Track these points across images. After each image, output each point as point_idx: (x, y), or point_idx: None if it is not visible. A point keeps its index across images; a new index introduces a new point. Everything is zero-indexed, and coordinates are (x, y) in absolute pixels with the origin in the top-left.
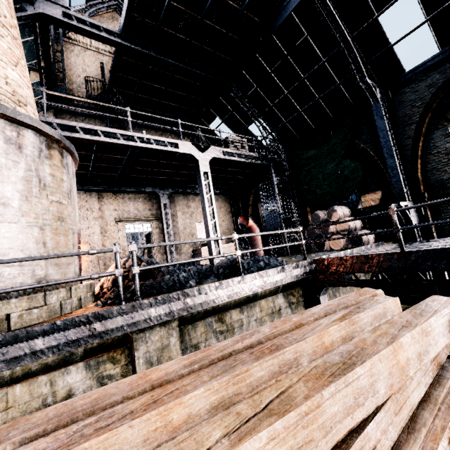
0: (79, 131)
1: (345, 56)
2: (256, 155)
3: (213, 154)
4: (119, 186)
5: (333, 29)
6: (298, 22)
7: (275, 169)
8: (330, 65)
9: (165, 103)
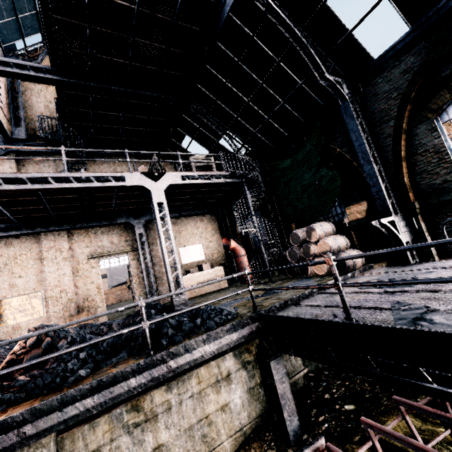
0: (1, 182)
1: (298, 53)
2: (225, 173)
3: (169, 181)
4: (89, 221)
5: (278, 24)
6: (240, 23)
7: (248, 185)
8: (287, 65)
9: (129, 129)
